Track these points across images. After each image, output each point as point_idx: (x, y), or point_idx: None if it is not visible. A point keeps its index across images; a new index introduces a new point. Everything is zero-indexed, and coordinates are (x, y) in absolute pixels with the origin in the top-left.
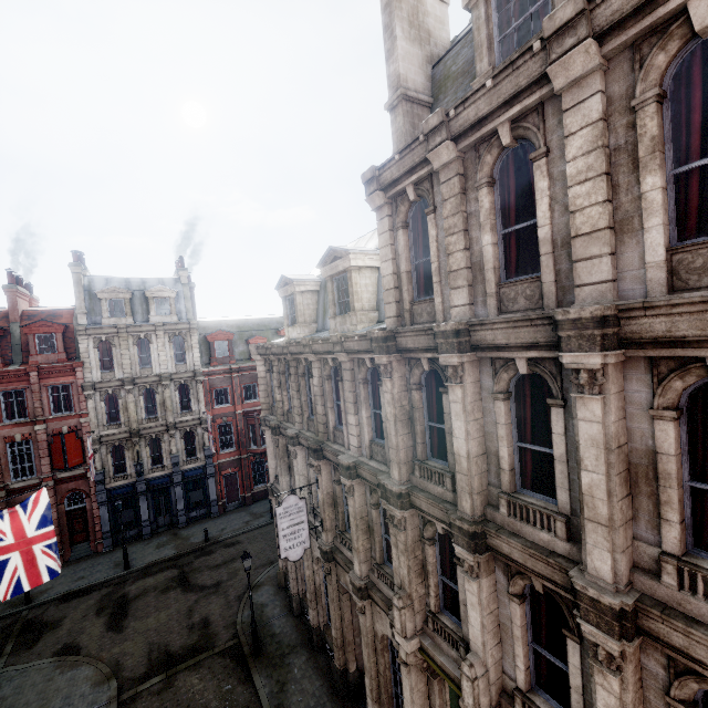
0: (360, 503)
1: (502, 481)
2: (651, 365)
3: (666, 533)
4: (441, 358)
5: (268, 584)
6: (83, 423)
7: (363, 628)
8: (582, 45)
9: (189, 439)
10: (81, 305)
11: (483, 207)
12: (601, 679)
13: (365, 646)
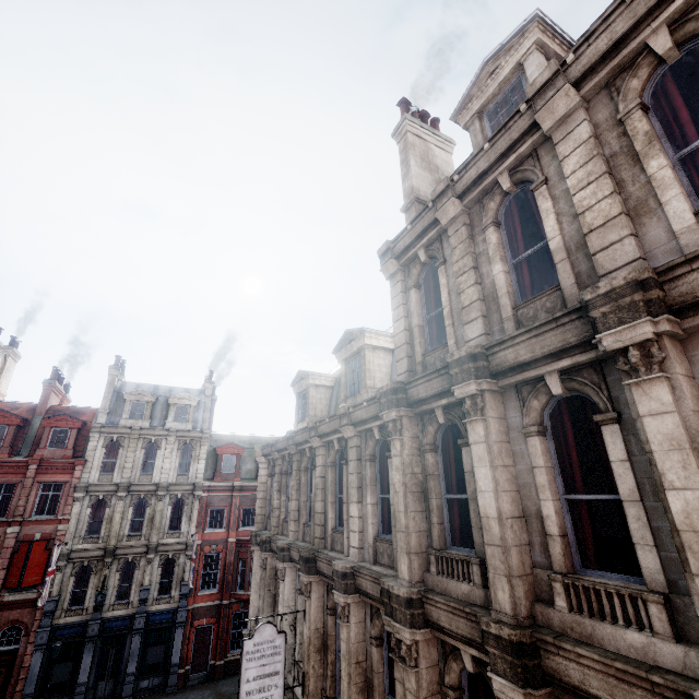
0: (356, 637)
1: (552, 555)
2: None
3: None
4: (457, 391)
5: None
6: (60, 530)
7: None
8: (562, 91)
9: (168, 571)
10: (106, 404)
11: (491, 243)
12: None
13: None
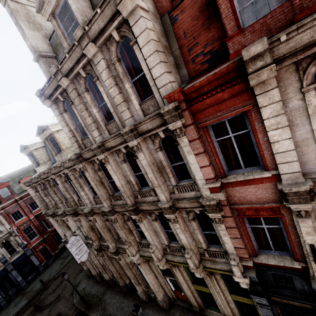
0: (100, 223)
1: (136, 188)
2: (150, 138)
3: (172, 181)
4: (99, 157)
5: (83, 279)
6: None
7: (122, 265)
8: (89, 44)
9: (8, 246)
10: None
11: (88, 99)
12: (175, 227)
13: (126, 270)
